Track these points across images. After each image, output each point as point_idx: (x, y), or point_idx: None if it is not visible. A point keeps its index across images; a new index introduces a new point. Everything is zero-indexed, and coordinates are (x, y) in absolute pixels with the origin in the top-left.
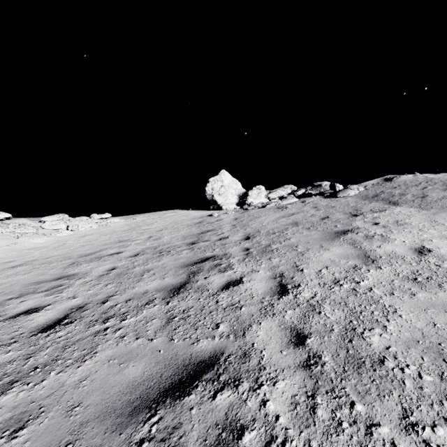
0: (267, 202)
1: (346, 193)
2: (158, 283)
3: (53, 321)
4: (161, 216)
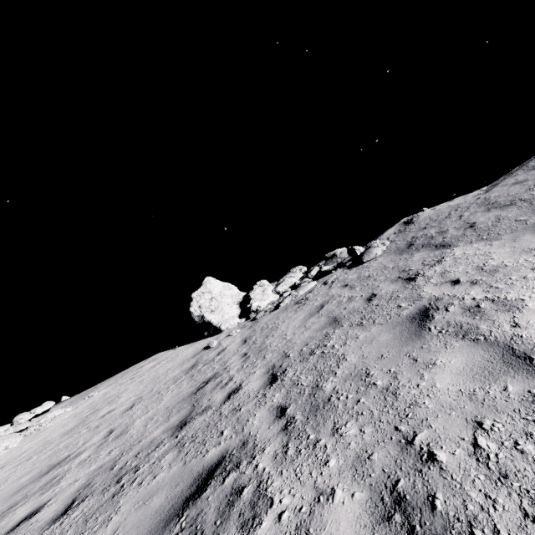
0: (278, 300)
1: (372, 253)
2: None
3: None
4: (134, 375)
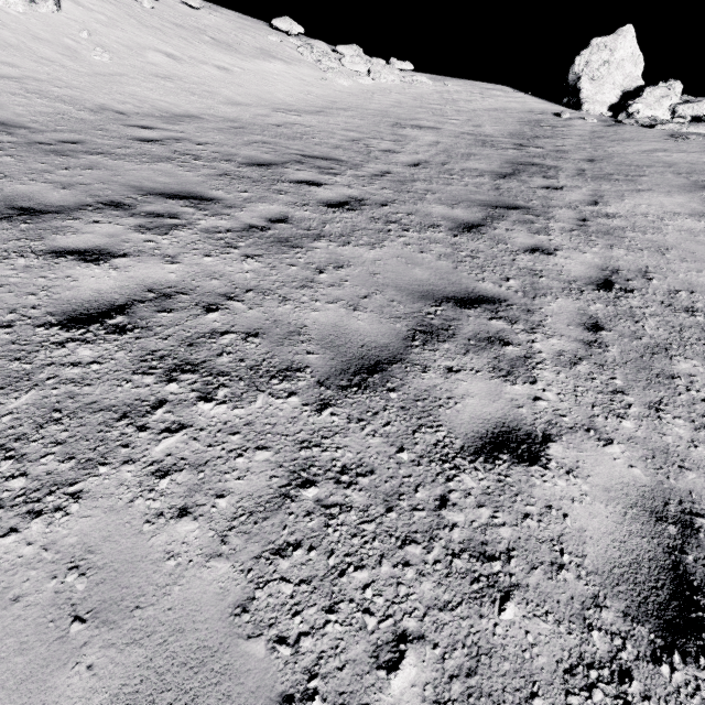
0: (663, 120)
1: None
2: (485, 167)
3: (412, 163)
4: (483, 93)
